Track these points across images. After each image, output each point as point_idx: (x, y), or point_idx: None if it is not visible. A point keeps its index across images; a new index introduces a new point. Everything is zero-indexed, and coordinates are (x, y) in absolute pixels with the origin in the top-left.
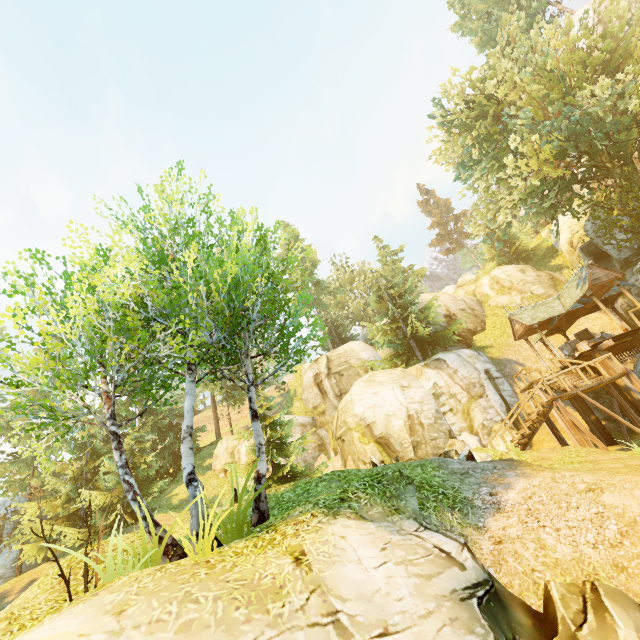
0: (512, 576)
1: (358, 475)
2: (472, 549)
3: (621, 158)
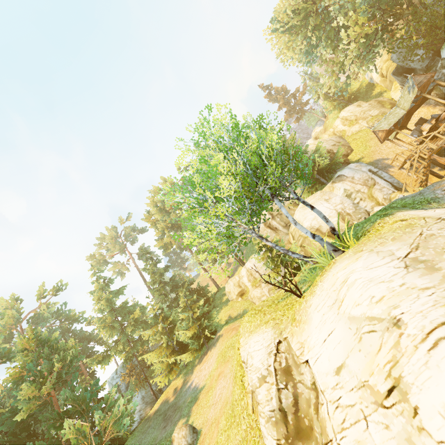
0: None
1: (365, 221)
2: None
3: (402, 4)
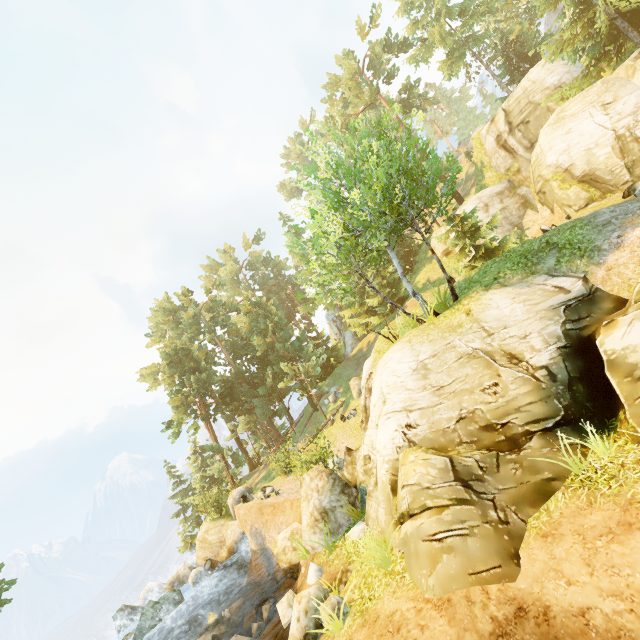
0: (613, 286)
1: (518, 252)
2: (589, 278)
3: None
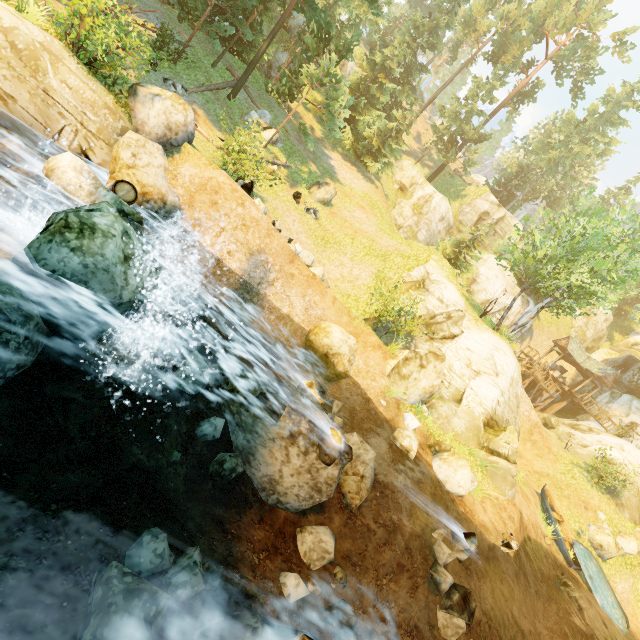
0: None
1: None
2: None
3: None
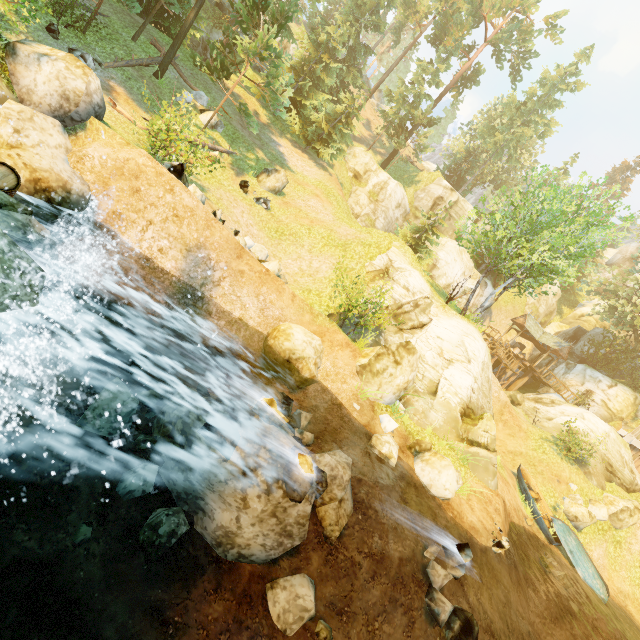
0: None
1: None
2: None
3: None
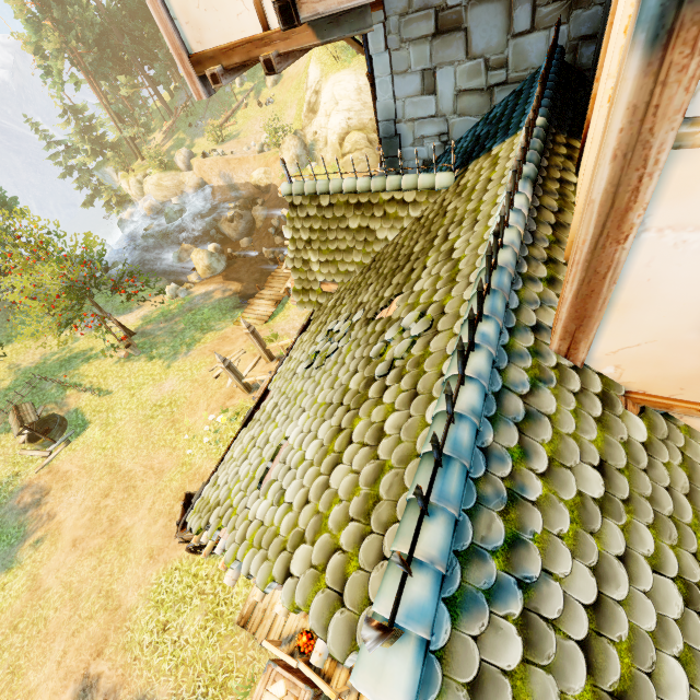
0: None
1: None
2: None
3: None
